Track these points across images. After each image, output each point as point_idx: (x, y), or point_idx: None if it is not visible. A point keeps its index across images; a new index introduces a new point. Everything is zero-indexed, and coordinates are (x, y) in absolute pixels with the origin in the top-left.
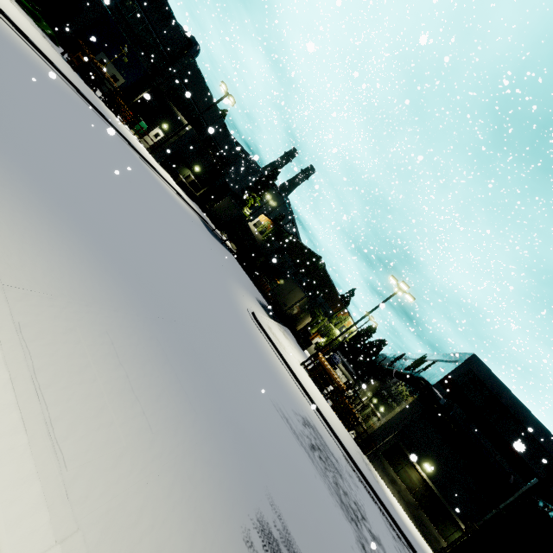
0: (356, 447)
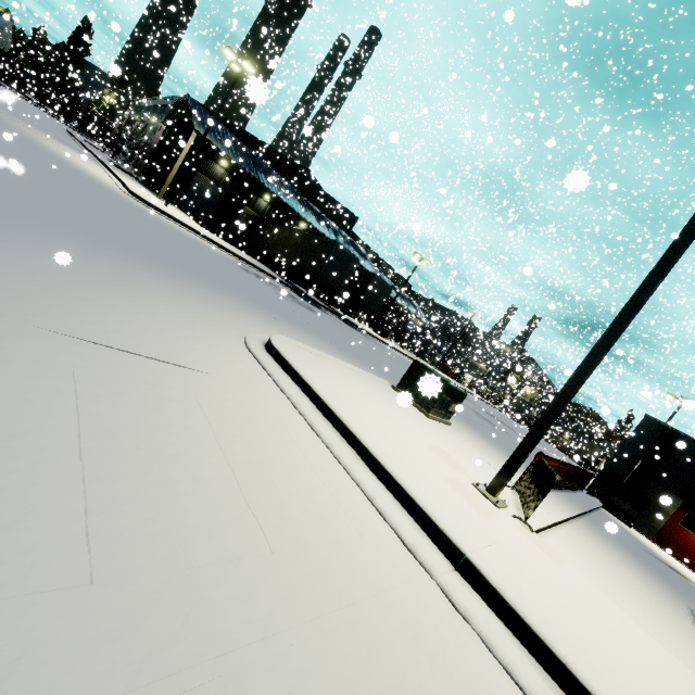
0: None
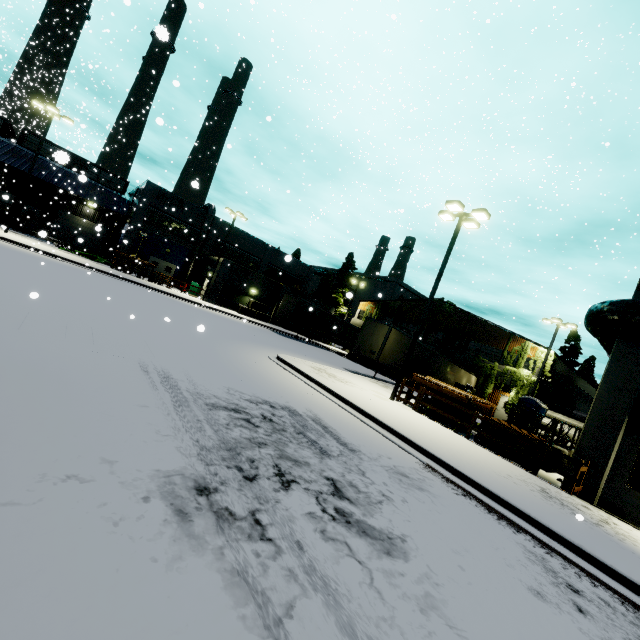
0: (530, 479)
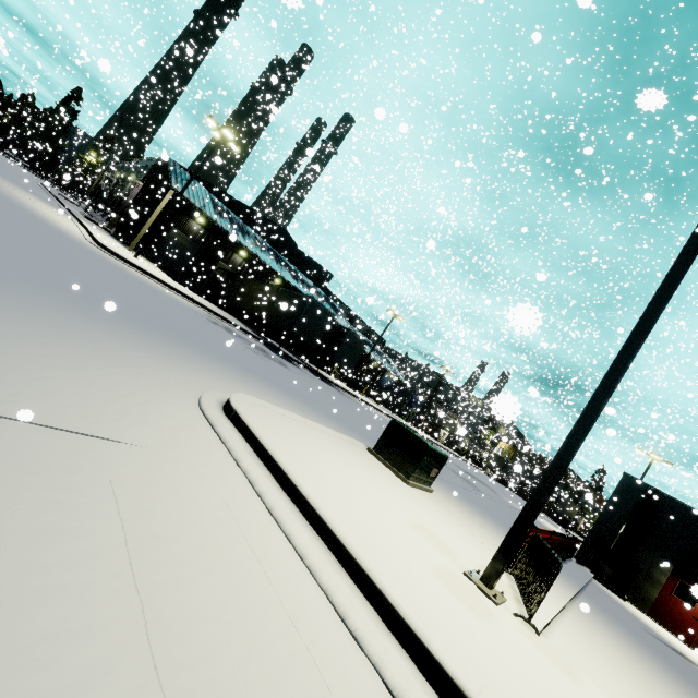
0: None
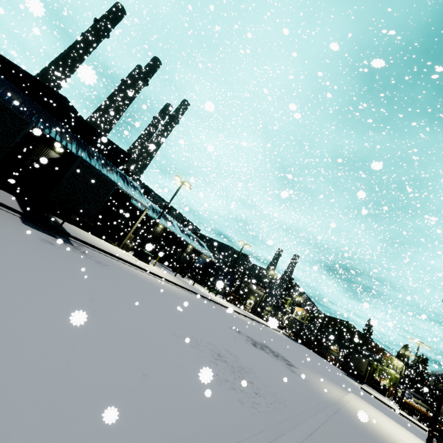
0: None
